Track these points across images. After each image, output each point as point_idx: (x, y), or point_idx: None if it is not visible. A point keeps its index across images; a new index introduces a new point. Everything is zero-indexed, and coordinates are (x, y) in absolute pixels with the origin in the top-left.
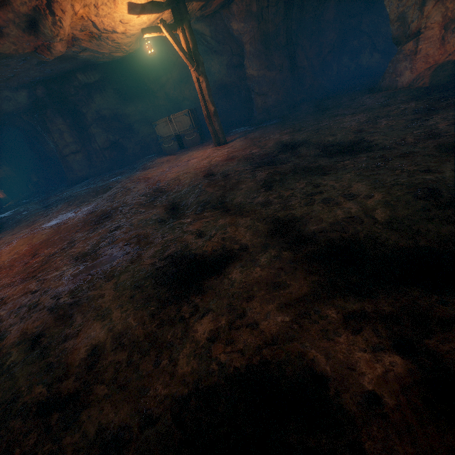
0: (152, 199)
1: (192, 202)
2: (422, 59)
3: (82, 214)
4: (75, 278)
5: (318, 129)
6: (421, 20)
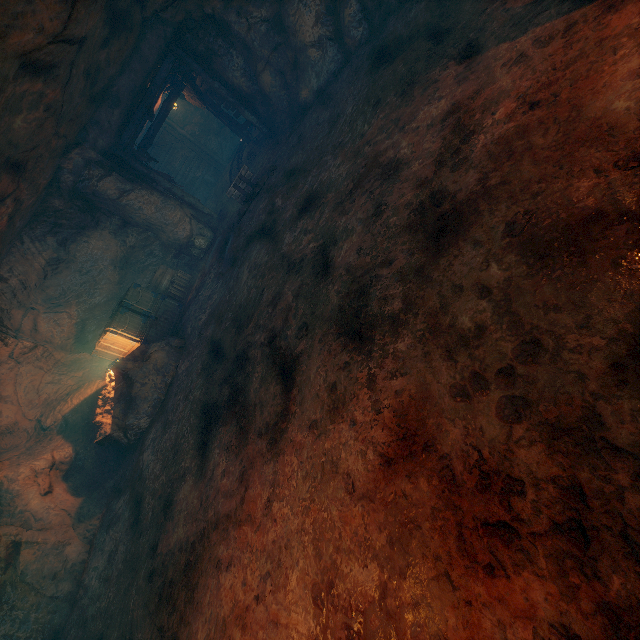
0: (366, 301)
1: (308, 277)
2: (59, 535)
3: (578, 213)
4: (375, 157)
5: (177, 449)
6: (1, 541)
